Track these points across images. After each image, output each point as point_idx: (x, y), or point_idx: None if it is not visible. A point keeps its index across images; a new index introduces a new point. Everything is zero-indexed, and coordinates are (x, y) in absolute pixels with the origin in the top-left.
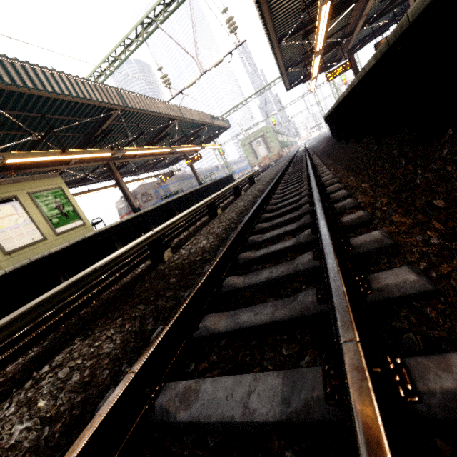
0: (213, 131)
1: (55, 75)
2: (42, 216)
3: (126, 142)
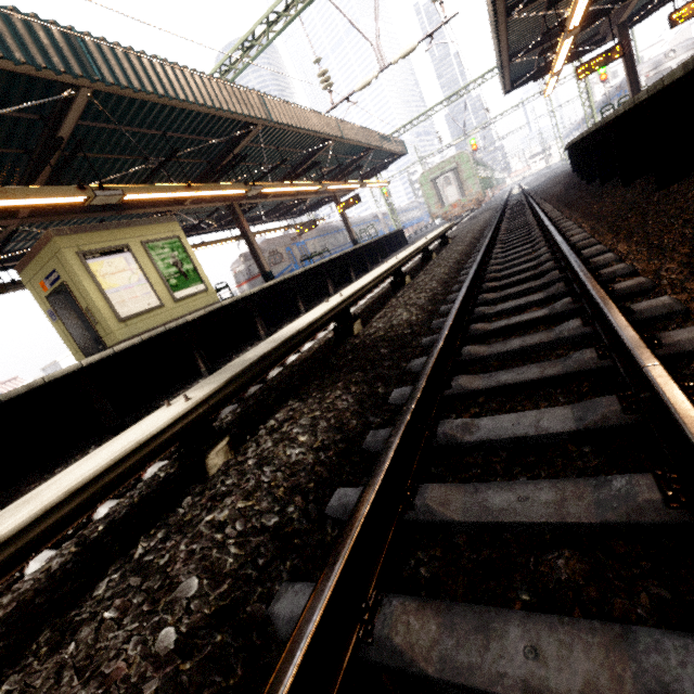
0: (380, 160)
1: (186, 75)
2: (158, 274)
3: (257, 174)
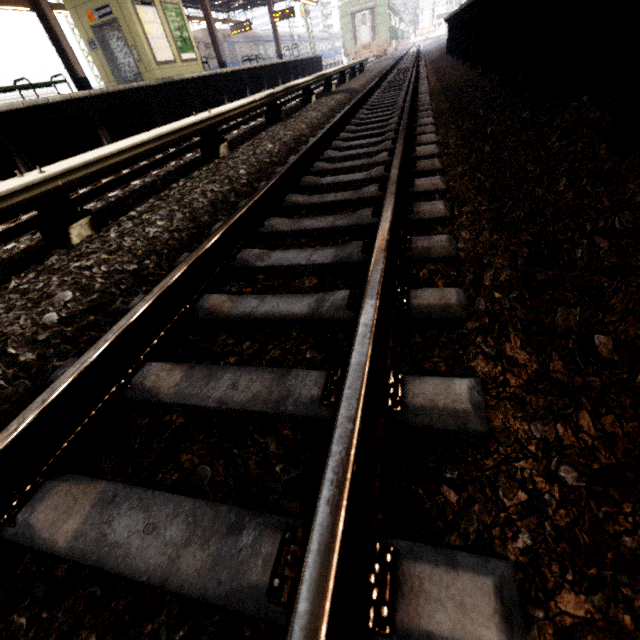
0: None
1: None
2: (171, 34)
3: None
